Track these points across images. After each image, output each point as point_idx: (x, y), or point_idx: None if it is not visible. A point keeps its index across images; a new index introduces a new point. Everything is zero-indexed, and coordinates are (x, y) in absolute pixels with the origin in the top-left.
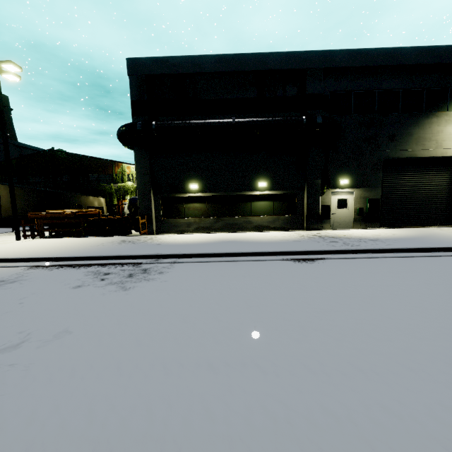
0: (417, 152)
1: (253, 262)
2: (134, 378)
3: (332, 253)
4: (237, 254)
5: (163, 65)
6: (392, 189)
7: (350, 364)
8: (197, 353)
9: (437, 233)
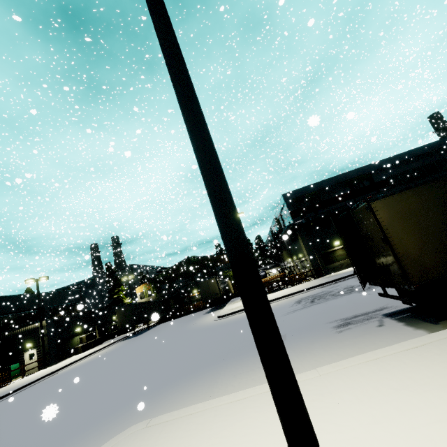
0: None
1: None
2: None
3: None
4: None
5: (300, 192)
6: None
7: None
8: None
9: None
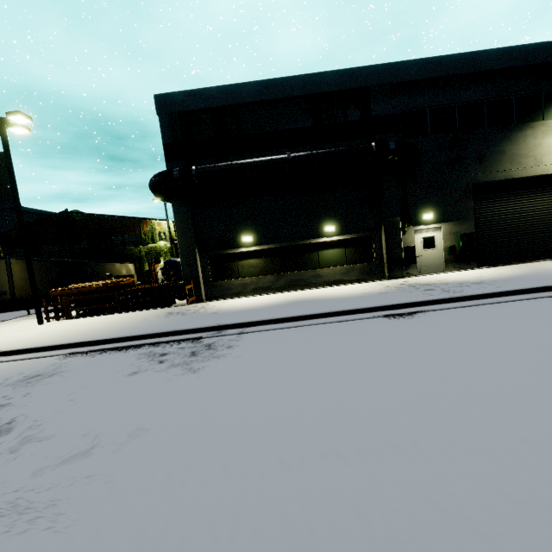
0: (512, 173)
1: (339, 323)
2: (248, 478)
3: (432, 304)
4: (316, 316)
5: (198, 99)
6: (487, 220)
7: (511, 436)
8: (314, 440)
9: (551, 267)
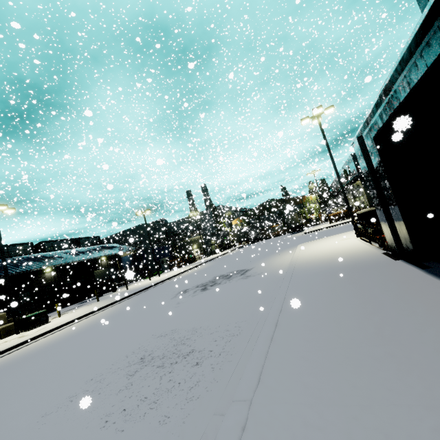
0: None
1: None
2: None
3: None
4: None
5: None
6: None
7: None
8: None
9: None
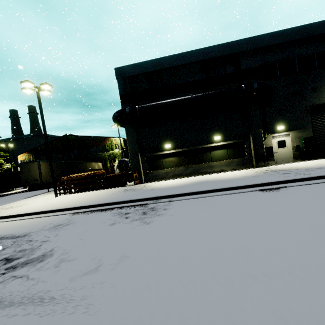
0: None
1: (230, 195)
2: (197, 289)
3: (290, 182)
4: (215, 190)
5: (138, 68)
6: (321, 128)
7: None
8: (234, 267)
9: None
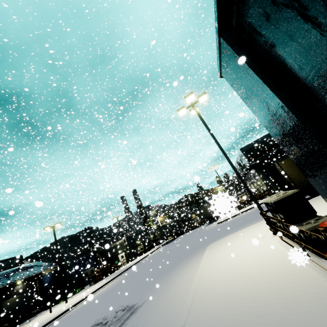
0: None
1: None
2: None
3: None
4: None
5: (250, 145)
6: None
7: None
8: None
9: None
